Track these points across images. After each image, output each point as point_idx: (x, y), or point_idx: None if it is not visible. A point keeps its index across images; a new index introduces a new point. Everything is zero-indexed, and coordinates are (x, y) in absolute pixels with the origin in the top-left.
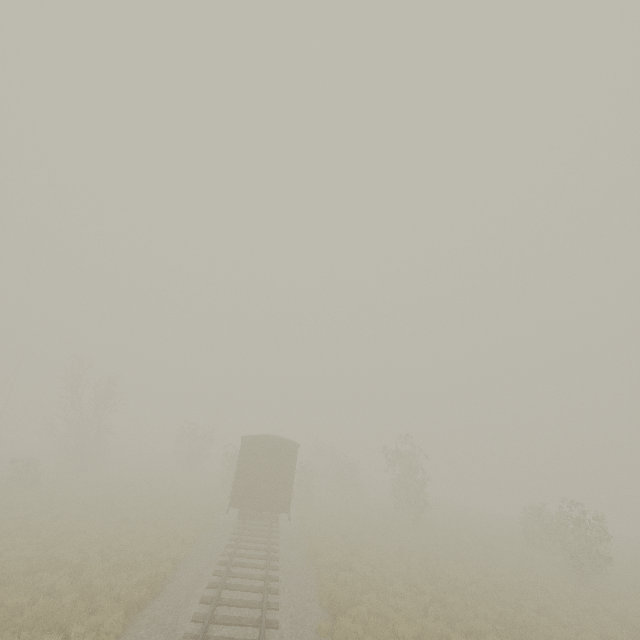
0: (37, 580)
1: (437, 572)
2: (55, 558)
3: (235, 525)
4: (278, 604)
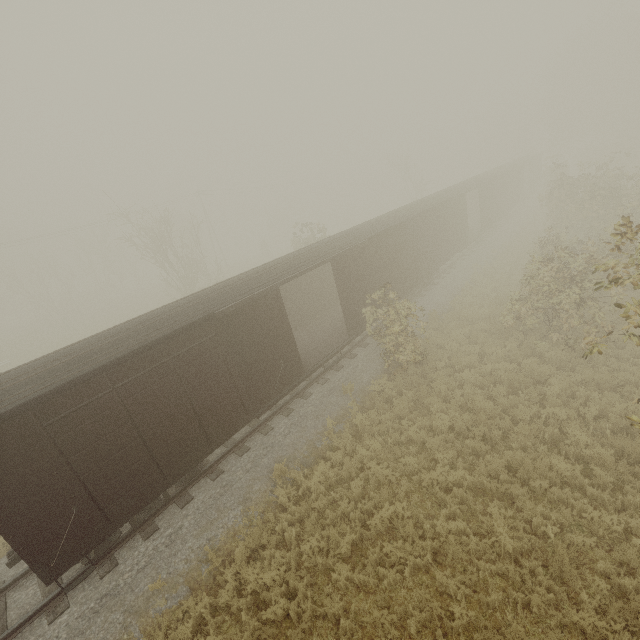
0: None
1: None
2: None
3: None
4: None
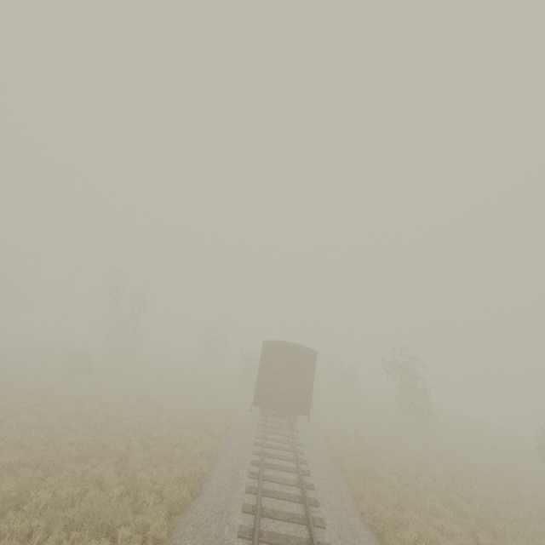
0: (87, 467)
1: (465, 487)
2: (103, 444)
3: (257, 422)
4: (323, 521)
